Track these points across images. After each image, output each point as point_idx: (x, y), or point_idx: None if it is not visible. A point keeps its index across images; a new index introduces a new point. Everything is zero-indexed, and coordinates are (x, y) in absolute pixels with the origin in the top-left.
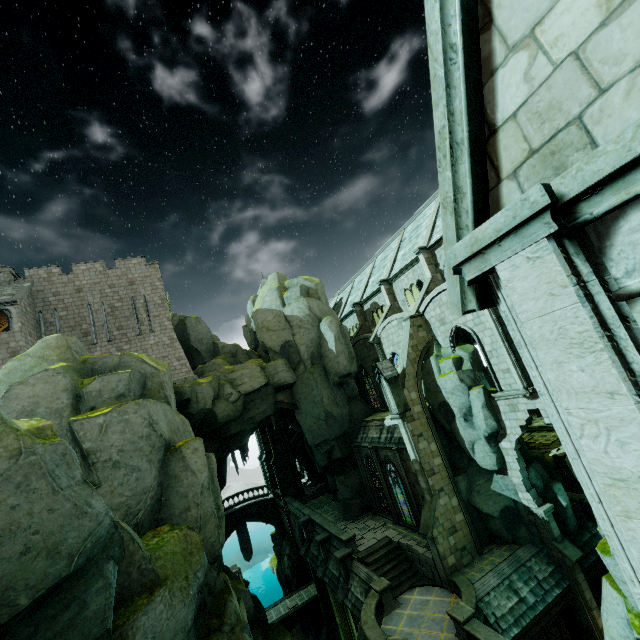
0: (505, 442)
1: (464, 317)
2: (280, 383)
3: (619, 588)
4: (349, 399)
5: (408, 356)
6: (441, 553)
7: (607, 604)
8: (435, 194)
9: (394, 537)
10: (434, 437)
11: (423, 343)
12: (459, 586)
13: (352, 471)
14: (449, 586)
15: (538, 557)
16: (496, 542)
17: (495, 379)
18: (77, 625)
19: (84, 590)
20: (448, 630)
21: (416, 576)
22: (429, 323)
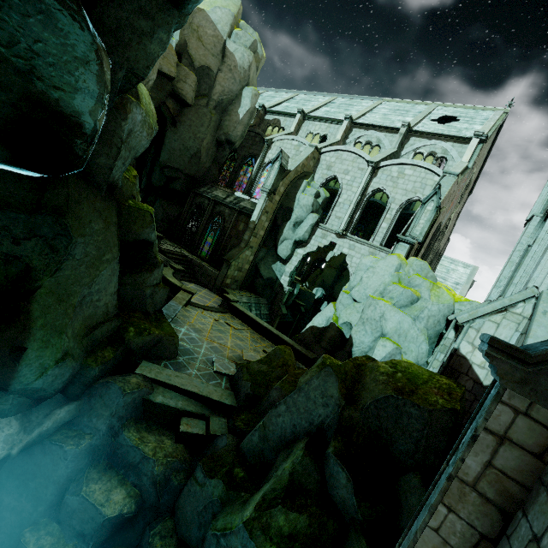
0: (301, 250)
1: (345, 175)
2: (180, 92)
3: (335, 308)
4: (215, 160)
5: (298, 166)
6: (228, 274)
7: (324, 312)
8: (377, 98)
9: (190, 256)
10: (271, 220)
11: (308, 169)
12: (228, 292)
13: (177, 205)
14: (218, 291)
15: (266, 306)
16: (250, 290)
17: (329, 218)
18: (140, 43)
19: (158, 24)
20: (214, 303)
21: (195, 279)
22: (320, 162)
